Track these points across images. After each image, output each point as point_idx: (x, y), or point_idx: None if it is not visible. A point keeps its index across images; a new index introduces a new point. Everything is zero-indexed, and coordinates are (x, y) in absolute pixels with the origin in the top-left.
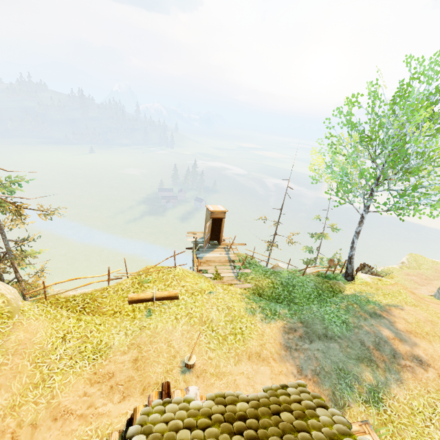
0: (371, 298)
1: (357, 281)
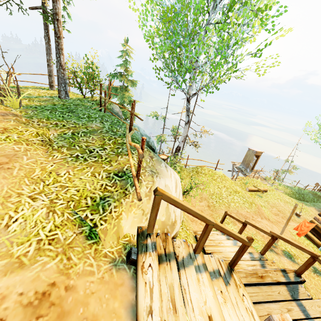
0: None
1: None
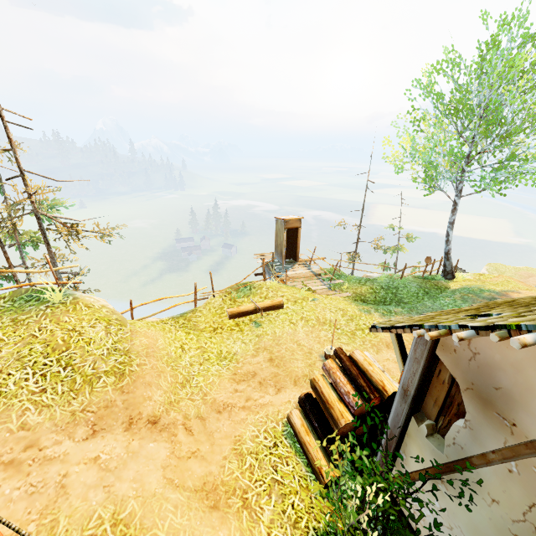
0: (483, 288)
1: (460, 277)
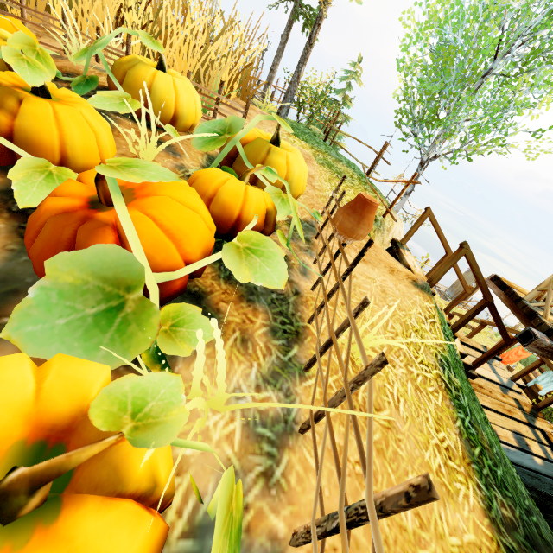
0: None
1: None
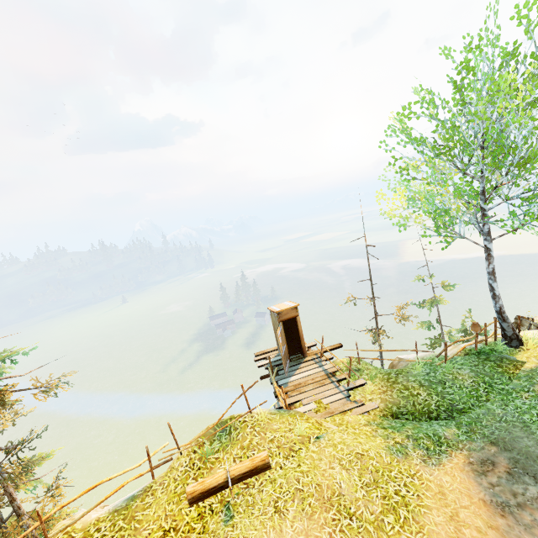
0: None
1: (530, 343)
